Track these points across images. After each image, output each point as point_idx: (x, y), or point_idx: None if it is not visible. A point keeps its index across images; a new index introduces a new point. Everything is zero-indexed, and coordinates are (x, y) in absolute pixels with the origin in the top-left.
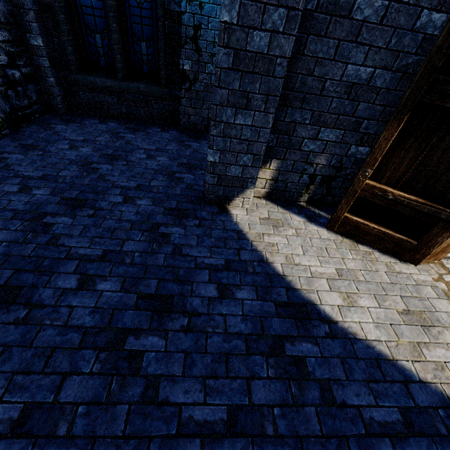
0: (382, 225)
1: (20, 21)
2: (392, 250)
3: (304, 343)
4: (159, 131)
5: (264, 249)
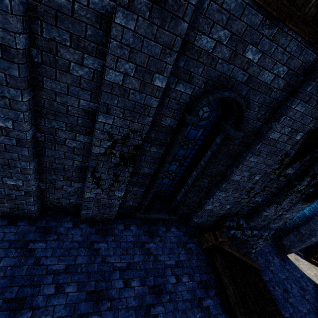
0: None
1: None
2: None
3: None
4: None
5: (302, 270)
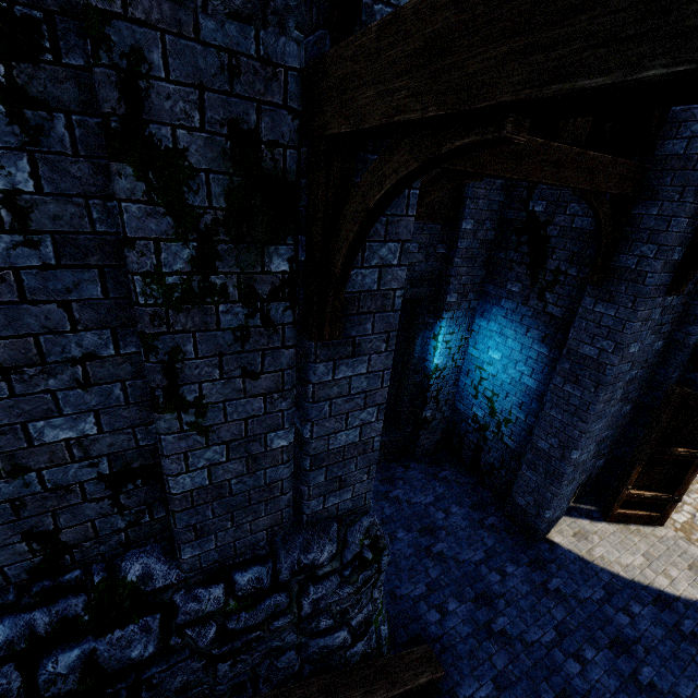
0: (638, 509)
1: None
2: (648, 522)
3: (684, 621)
4: (405, 471)
5: (604, 565)
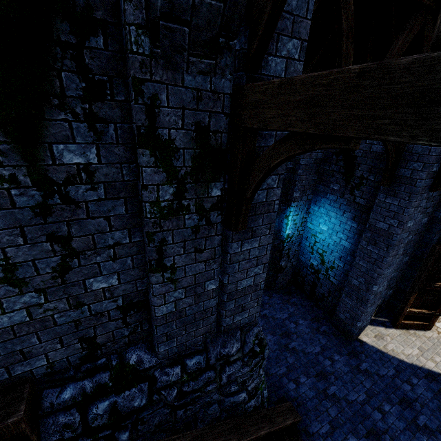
0: (414, 320)
1: None
2: (421, 328)
3: None
4: (270, 299)
5: (394, 354)
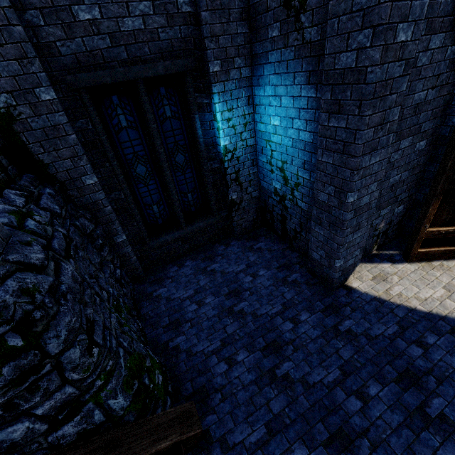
0: (440, 246)
1: (108, 231)
2: (452, 256)
3: None
4: (225, 248)
5: (401, 302)
